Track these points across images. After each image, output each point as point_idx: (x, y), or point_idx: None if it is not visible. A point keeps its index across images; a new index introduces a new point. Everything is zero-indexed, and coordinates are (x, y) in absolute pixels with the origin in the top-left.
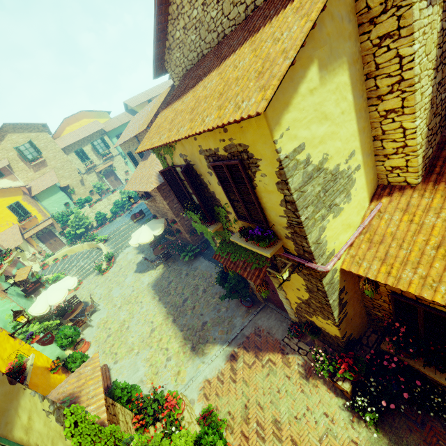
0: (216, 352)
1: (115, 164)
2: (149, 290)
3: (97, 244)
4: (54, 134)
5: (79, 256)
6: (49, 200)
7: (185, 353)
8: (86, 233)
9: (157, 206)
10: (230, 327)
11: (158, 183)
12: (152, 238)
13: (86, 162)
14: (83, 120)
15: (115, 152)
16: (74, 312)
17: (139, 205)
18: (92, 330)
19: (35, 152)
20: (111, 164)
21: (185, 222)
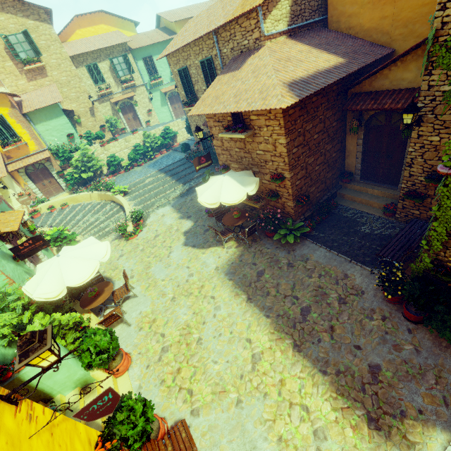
0: (441, 447)
1: (136, 98)
2: (222, 280)
3: (113, 196)
4: (58, 35)
5: (86, 208)
6: (47, 125)
7: (358, 430)
8: (93, 180)
9: (249, 149)
10: (448, 392)
11: (296, 97)
12: (242, 198)
13: (100, 84)
14: (100, 26)
15: (138, 81)
16: (99, 297)
17: (166, 155)
18: (129, 331)
19: (32, 50)
20: (133, 95)
21: (296, 182)
